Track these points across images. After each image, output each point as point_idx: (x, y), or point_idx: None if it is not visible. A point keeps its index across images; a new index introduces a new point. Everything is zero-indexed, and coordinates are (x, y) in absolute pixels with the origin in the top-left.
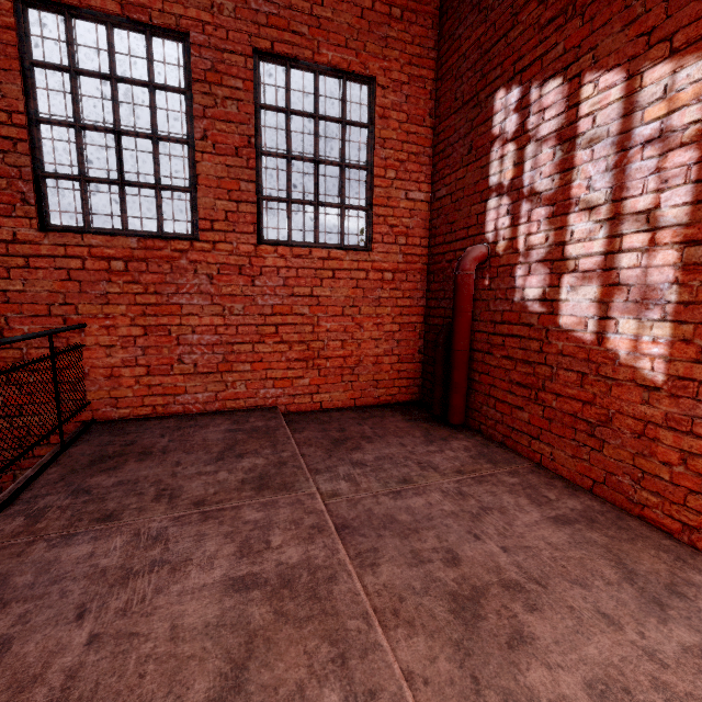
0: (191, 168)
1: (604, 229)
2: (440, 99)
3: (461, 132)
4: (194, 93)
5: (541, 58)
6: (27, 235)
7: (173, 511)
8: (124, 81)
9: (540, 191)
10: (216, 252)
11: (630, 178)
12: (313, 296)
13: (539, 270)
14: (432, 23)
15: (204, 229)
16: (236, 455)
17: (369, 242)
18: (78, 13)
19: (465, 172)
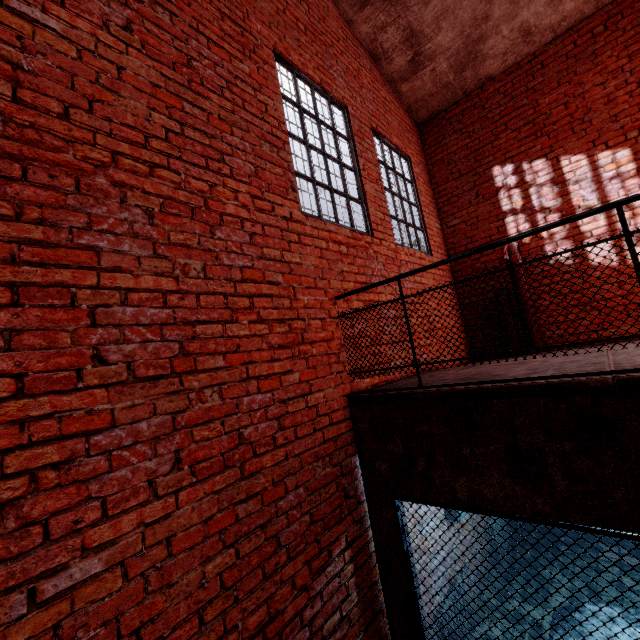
0: (359, 187)
1: (603, 215)
2: (435, 174)
3: (464, 188)
4: (355, 141)
5: (524, 152)
6: (296, 216)
7: (604, 357)
8: (323, 123)
9: (549, 207)
10: (382, 247)
11: (608, 192)
12: (422, 283)
13: (564, 243)
14: (418, 137)
15: (374, 230)
16: (520, 362)
17: (429, 251)
18: (299, 75)
19: (476, 208)
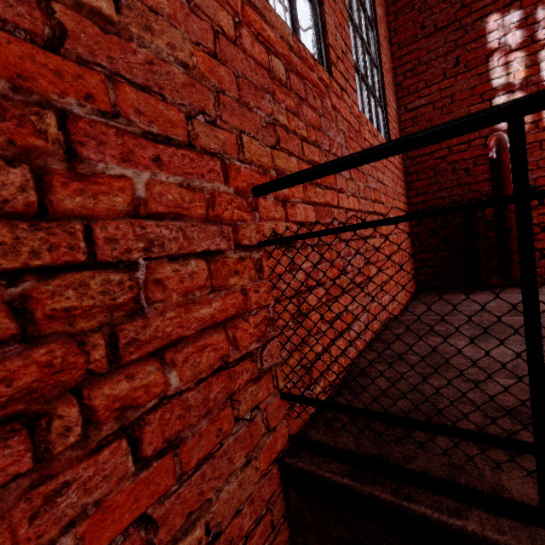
0: None
1: None
2: (397, 29)
3: (438, 51)
4: None
5: None
6: None
7: None
8: None
9: None
10: (343, 104)
11: None
12: (383, 184)
13: None
14: None
15: (333, 64)
16: None
17: (387, 139)
18: None
19: (453, 82)
